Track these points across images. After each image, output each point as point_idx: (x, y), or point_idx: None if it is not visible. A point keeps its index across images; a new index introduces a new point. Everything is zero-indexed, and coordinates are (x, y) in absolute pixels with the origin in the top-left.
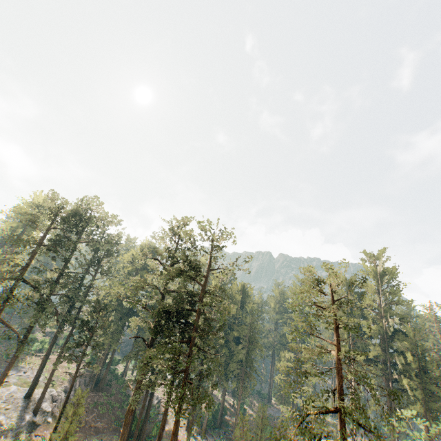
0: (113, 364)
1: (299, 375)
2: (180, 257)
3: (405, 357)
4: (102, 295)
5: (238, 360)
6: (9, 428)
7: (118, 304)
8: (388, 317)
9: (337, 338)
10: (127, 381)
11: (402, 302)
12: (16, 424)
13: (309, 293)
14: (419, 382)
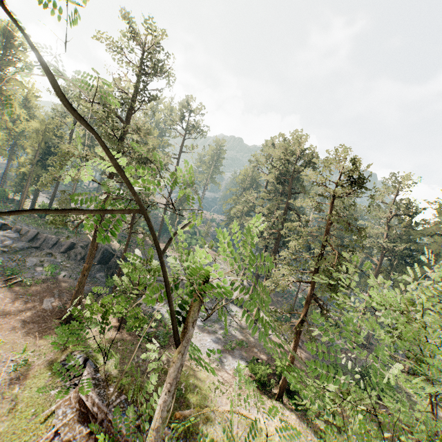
0: None
1: None
2: None
3: None
4: None
5: None
6: None
7: None
8: None
9: None
10: None
11: None
12: None
13: None
14: None
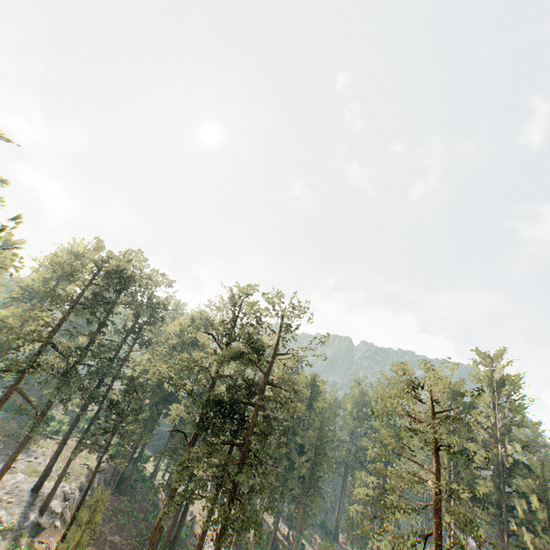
0: (141, 461)
1: (384, 509)
2: (241, 334)
3: (528, 501)
4: (138, 371)
5: (299, 476)
6: (9, 527)
7: (156, 384)
8: (507, 442)
9: (439, 465)
10: (156, 485)
11: (526, 424)
12: (18, 523)
13: (403, 398)
14: (548, 540)
